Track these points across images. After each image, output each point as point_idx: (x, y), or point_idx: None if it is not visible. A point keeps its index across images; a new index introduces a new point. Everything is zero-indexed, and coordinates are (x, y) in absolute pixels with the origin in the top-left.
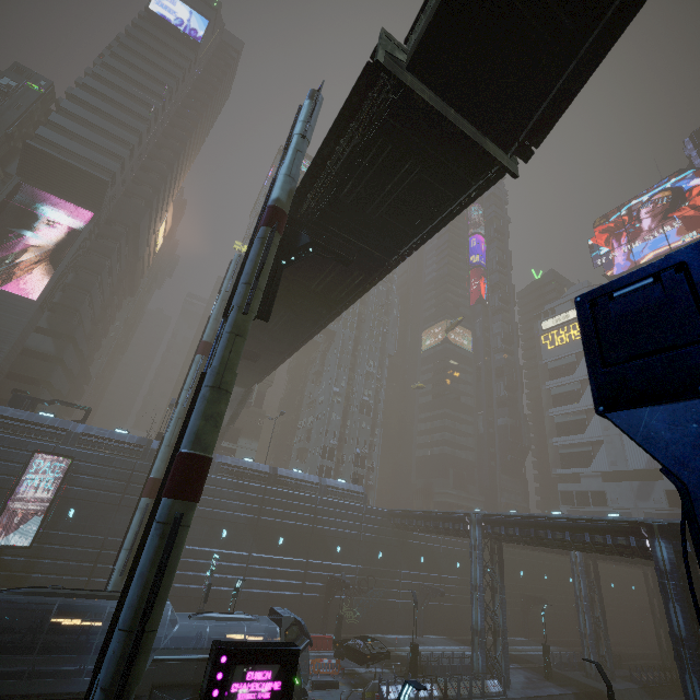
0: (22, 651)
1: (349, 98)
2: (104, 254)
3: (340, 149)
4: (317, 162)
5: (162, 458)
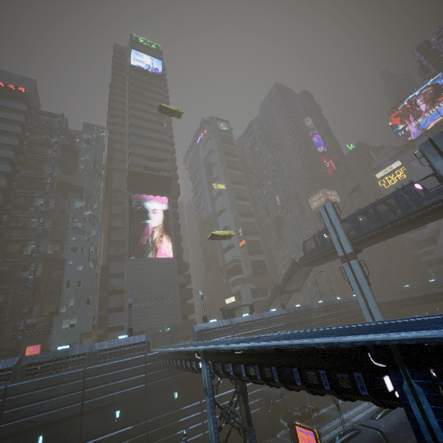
0: None
1: None
2: (175, 217)
3: None
4: None
5: (380, 313)
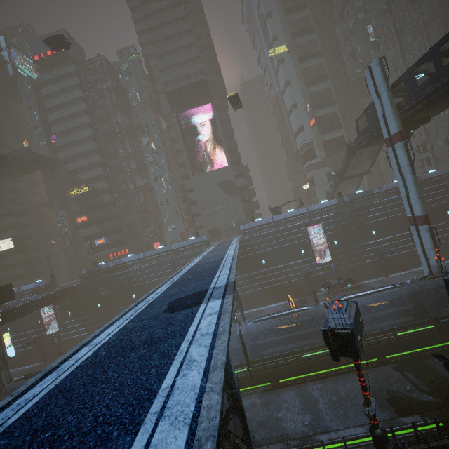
0: None
1: None
2: (226, 121)
3: None
4: None
5: (420, 205)
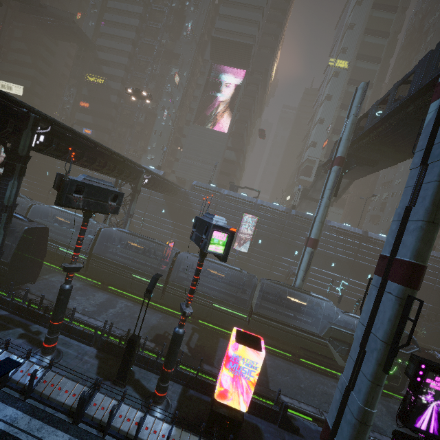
0: (278, 305)
1: None
2: (251, 96)
3: None
4: None
5: (317, 229)
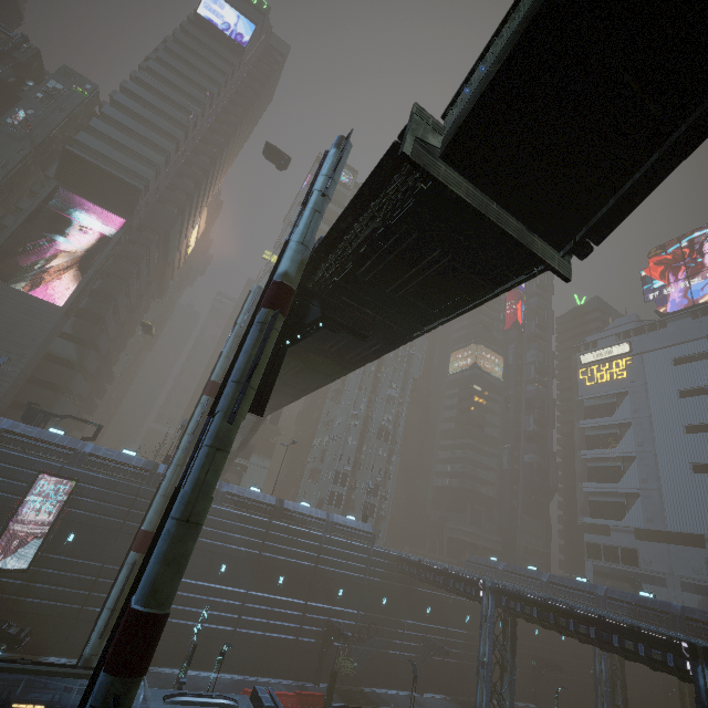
0: None
1: (371, 177)
2: (133, 261)
3: (359, 227)
4: (333, 234)
5: (156, 509)
